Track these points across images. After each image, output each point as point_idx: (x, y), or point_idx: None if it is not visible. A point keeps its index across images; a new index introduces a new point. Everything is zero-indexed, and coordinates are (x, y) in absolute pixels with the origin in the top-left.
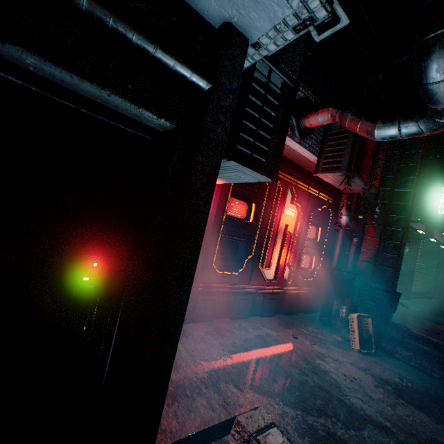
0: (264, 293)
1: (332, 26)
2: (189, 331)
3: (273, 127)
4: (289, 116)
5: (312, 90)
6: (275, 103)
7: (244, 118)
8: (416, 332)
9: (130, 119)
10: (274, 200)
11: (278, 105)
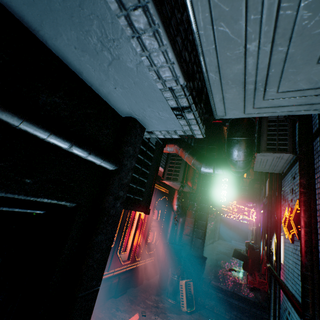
0: (120, 273)
1: None
2: None
3: (149, 172)
4: (159, 164)
5: None
6: (151, 155)
7: None
8: (215, 283)
9: (18, 199)
10: None
11: (153, 156)
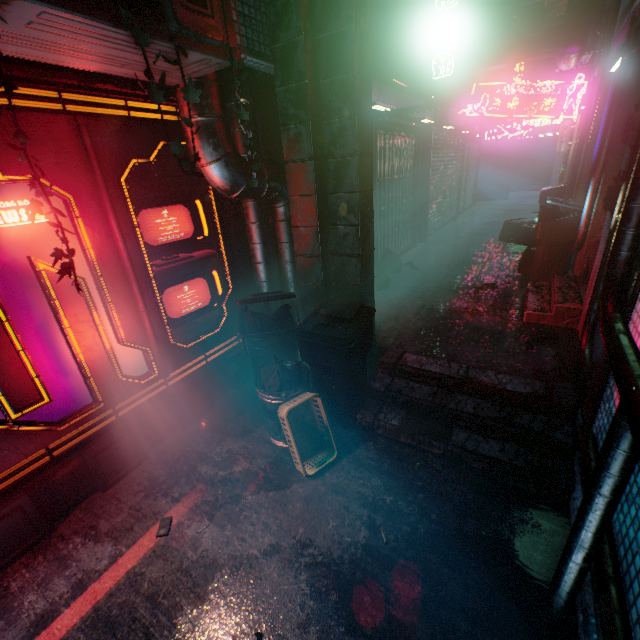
0: (87, 441)
1: None
2: None
3: None
4: None
5: None
6: None
7: None
8: (412, 360)
9: None
10: None
11: None
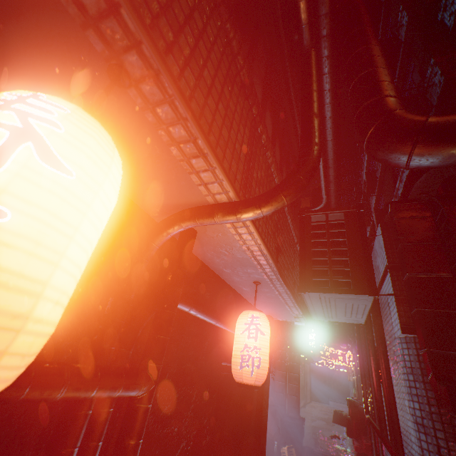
0: None
1: None
2: None
3: None
4: None
5: None
6: None
7: None
8: (317, 450)
9: None
10: None
11: None
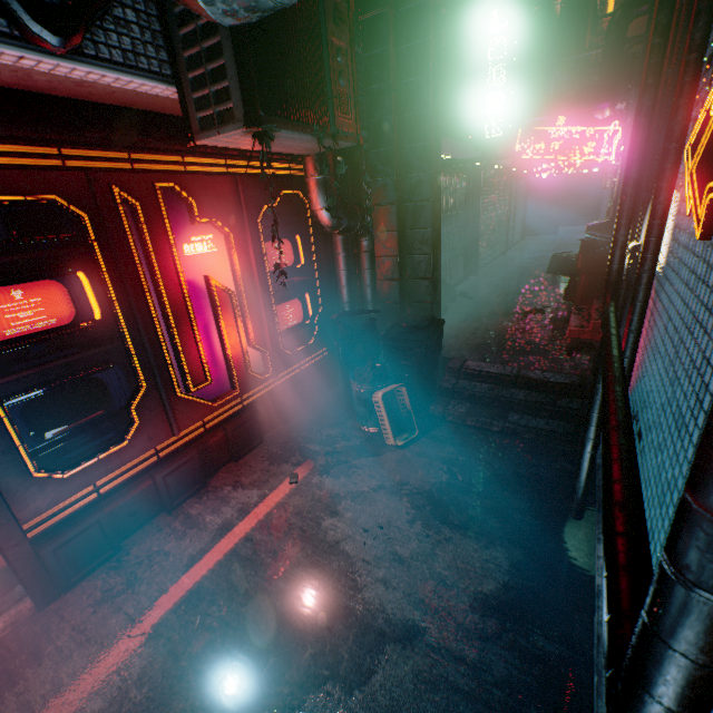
0: (226, 420)
1: None
2: (53, 628)
3: None
4: None
5: None
6: None
7: None
8: (473, 365)
9: None
10: (131, 241)
11: None
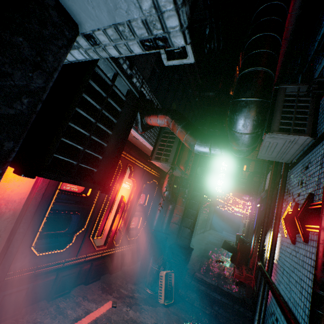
0: (93, 259)
1: (180, 58)
2: None
3: (112, 134)
4: (131, 125)
5: (156, 95)
6: (117, 108)
7: (71, 120)
8: (199, 275)
9: None
10: (114, 176)
11: (121, 111)
